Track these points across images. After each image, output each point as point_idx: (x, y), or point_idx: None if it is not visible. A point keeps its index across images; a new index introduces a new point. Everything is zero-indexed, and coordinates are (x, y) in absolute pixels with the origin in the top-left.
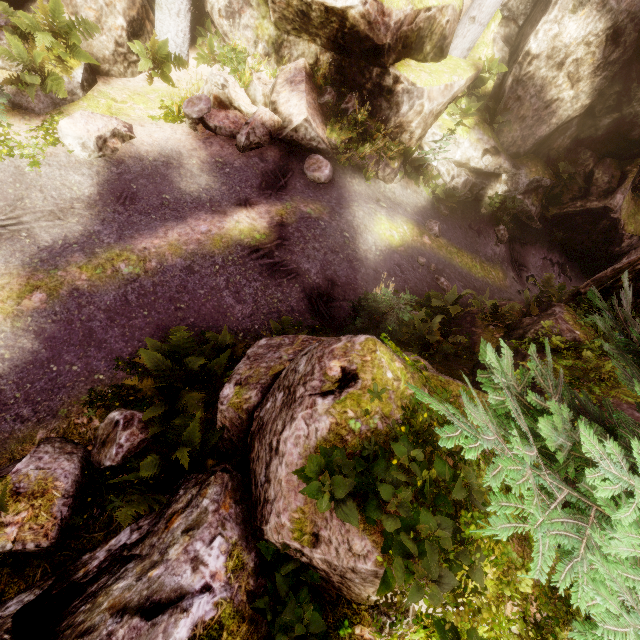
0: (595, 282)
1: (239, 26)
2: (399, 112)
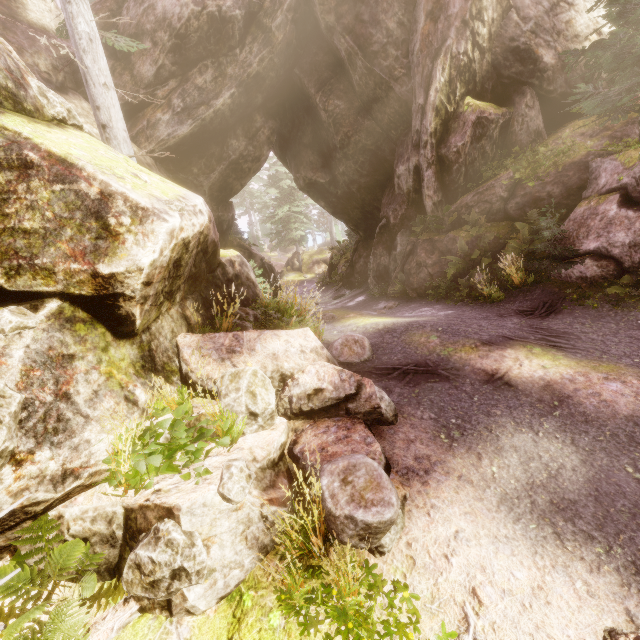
0: (438, 191)
1: (82, 415)
2: (254, 282)
